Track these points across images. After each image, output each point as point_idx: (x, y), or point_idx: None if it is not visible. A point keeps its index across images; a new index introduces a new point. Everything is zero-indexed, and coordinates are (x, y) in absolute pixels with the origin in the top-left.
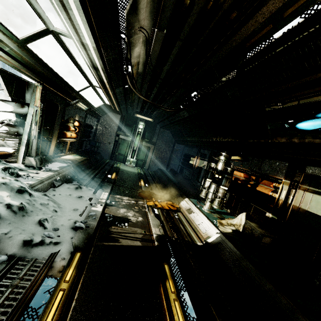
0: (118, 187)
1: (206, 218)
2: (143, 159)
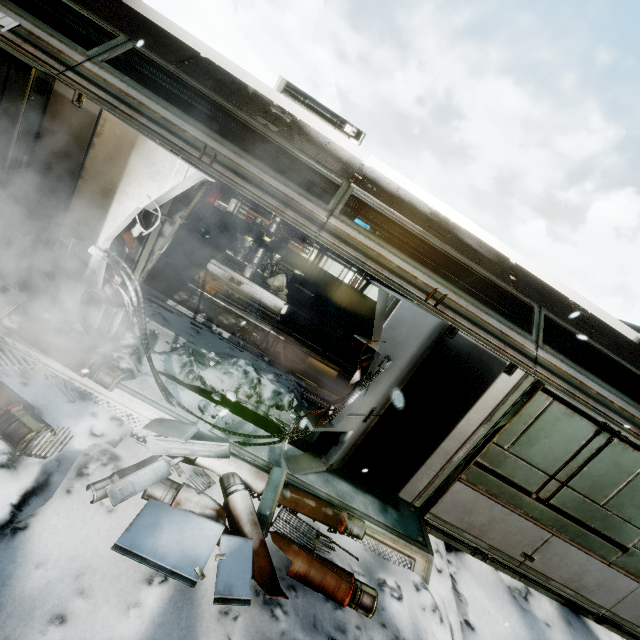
0: None
1: (266, 291)
2: None
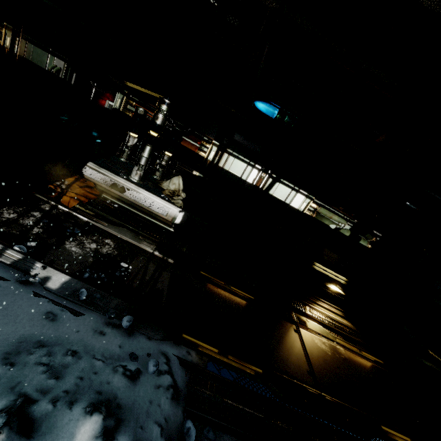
0: None
1: (156, 196)
2: None
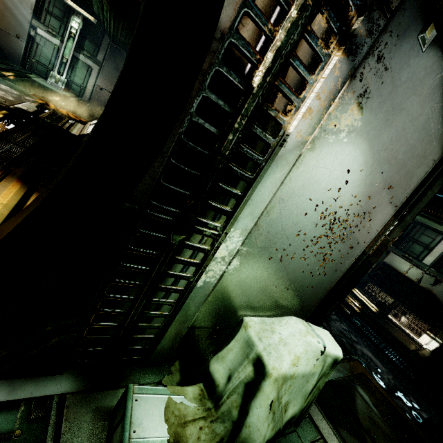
0: (4, 80)
1: None
2: (81, 84)
